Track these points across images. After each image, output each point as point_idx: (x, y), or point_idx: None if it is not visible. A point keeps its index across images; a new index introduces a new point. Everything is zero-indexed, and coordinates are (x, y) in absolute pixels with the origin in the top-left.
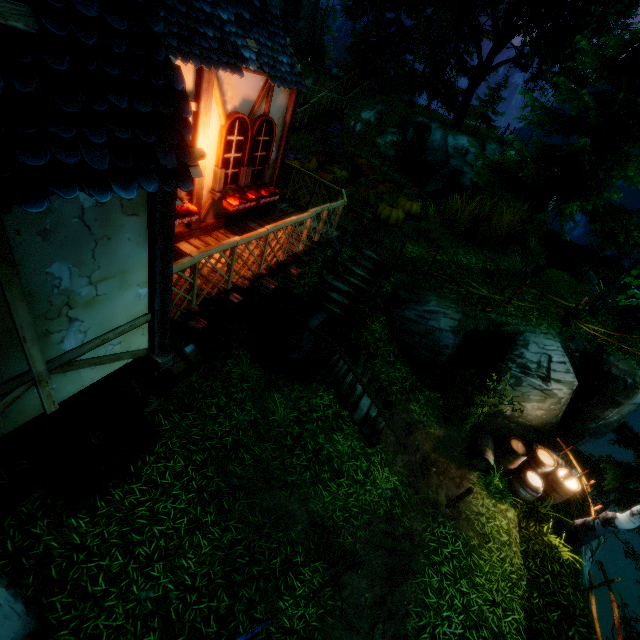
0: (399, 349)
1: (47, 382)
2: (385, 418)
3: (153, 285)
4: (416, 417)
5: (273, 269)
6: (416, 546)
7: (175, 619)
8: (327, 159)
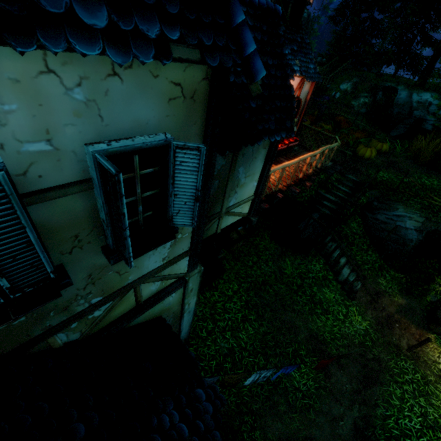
0: (370, 241)
1: (222, 218)
2: (362, 280)
3: (260, 181)
4: (383, 288)
5: (297, 182)
6: (383, 368)
7: (238, 361)
8: (316, 118)
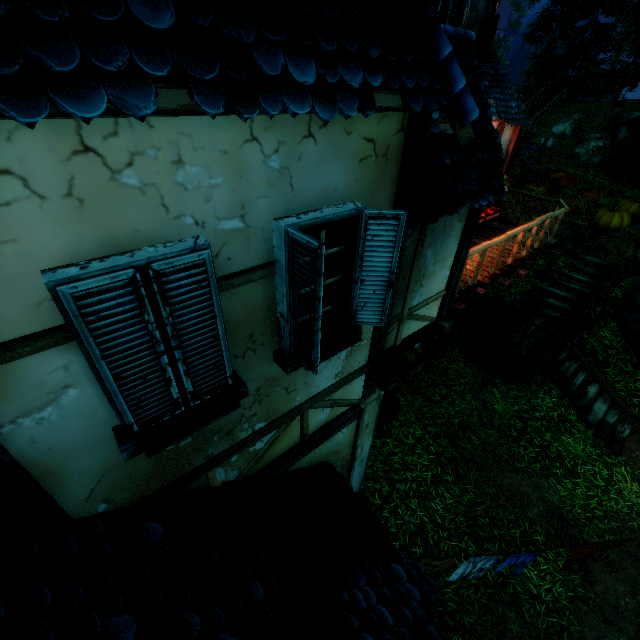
0: (638, 358)
1: (403, 323)
2: (632, 421)
3: (455, 268)
4: None
5: (504, 270)
6: None
7: (433, 544)
8: (519, 180)
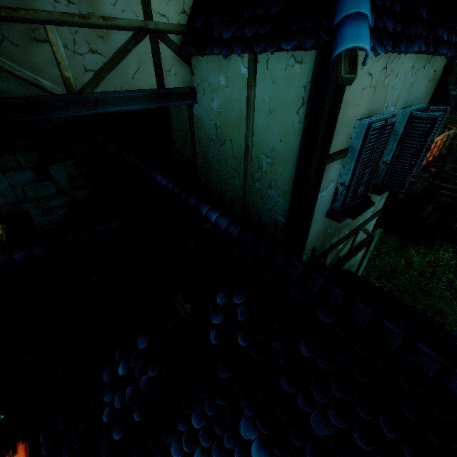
0: None
1: None
2: None
3: None
4: None
5: (422, 168)
6: None
7: None
8: None
